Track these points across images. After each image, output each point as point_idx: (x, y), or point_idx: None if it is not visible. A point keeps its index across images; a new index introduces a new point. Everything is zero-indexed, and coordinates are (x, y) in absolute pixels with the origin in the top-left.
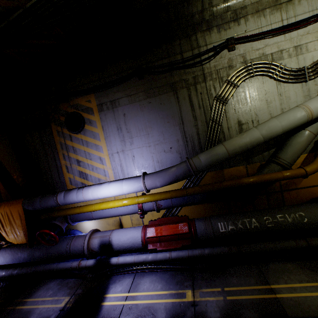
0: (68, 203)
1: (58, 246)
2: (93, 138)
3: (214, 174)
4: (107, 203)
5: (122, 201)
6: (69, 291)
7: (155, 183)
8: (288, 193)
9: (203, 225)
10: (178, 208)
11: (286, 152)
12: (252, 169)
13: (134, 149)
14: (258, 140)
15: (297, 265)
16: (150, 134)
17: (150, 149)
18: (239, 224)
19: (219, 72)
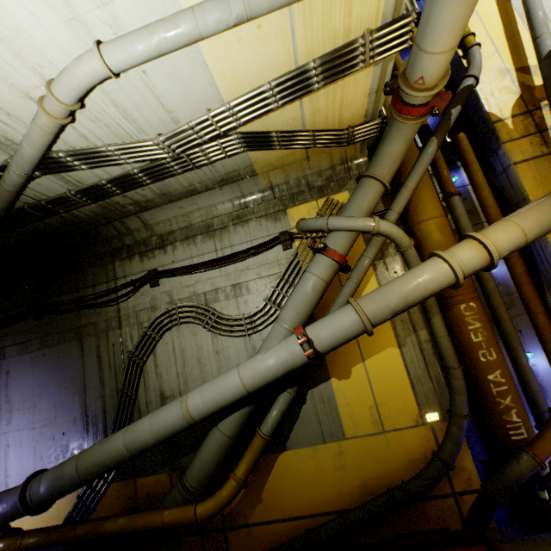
0: None
1: None
2: None
3: (123, 486)
4: None
5: None
6: None
7: None
8: (236, 534)
9: None
10: None
11: (193, 465)
12: None
13: (12, 432)
14: (121, 454)
15: None
16: (38, 407)
17: (35, 433)
18: None
19: (139, 314)
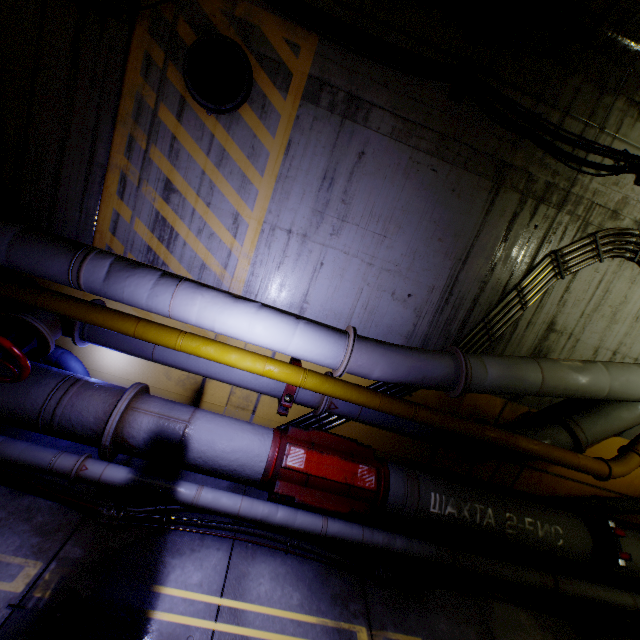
0: (110, 296)
1: (18, 388)
2: (246, 154)
3: None
4: (223, 351)
5: (266, 366)
6: (40, 544)
7: (372, 369)
8: (530, 473)
9: (405, 486)
10: None
11: (594, 423)
12: (511, 412)
13: (334, 249)
14: (598, 394)
15: (533, 618)
16: (387, 240)
17: (368, 272)
18: (465, 509)
19: (593, 209)
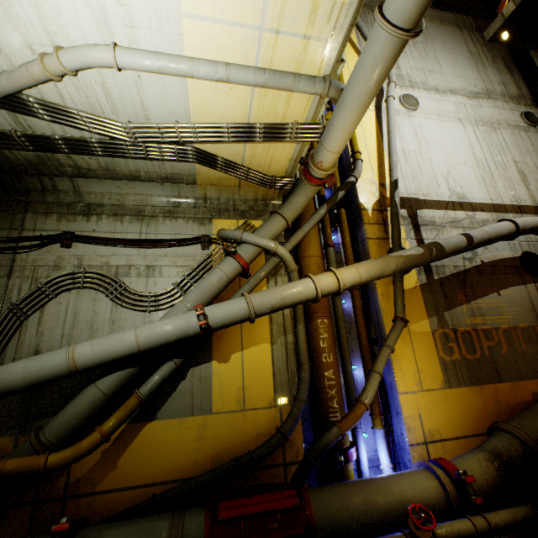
0: None
1: None
2: None
3: None
4: None
5: None
6: None
7: None
8: (77, 503)
9: None
10: None
11: (55, 419)
12: None
13: None
14: None
15: None
16: None
17: None
18: None
19: (38, 269)
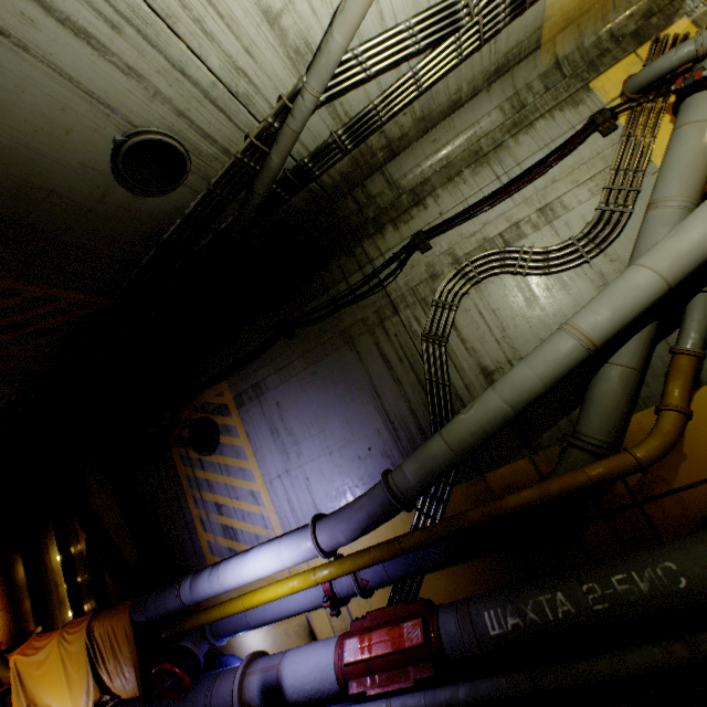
0: (198, 599)
1: (192, 698)
2: (235, 457)
3: (468, 487)
4: (264, 592)
5: (289, 584)
6: None
7: (336, 536)
8: (658, 506)
9: (454, 621)
10: (416, 579)
11: (588, 419)
12: (548, 463)
13: (306, 464)
14: (502, 414)
15: None
16: (327, 430)
17: (334, 458)
18: (528, 610)
19: (417, 290)
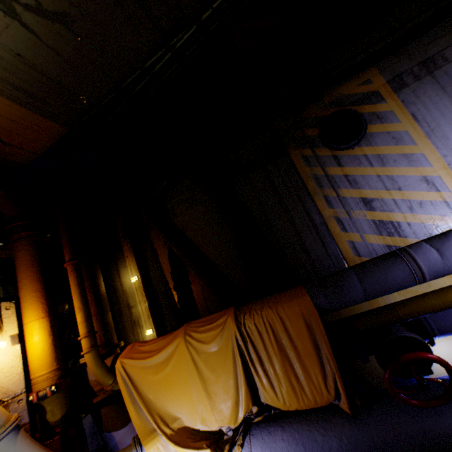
0: (451, 269)
1: None
2: (393, 144)
3: None
4: None
5: None
6: None
7: None
8: None
9: None
10: None
11: None
12: None
13: None
14: None
15: None
16: None
17: None
18: None
19: None
